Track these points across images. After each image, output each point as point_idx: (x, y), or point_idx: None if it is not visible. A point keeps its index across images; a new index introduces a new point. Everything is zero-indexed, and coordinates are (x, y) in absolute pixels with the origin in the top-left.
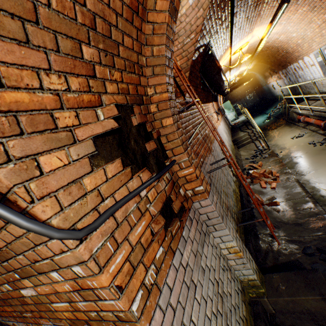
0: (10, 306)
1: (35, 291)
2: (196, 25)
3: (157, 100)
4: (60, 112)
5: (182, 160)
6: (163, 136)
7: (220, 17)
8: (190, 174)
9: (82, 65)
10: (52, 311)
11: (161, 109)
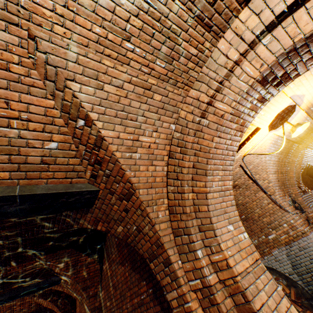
0: (257, 249)
1: (275, 234)
2: (298, 162)
3: (293, 193)
4: (282, 197)
5: (307, 210)
6: (298, 203)
7: (310, 154)
8: (312, 215)
9: (282, 189)
10: (279, 241)
11: (296, 195)
